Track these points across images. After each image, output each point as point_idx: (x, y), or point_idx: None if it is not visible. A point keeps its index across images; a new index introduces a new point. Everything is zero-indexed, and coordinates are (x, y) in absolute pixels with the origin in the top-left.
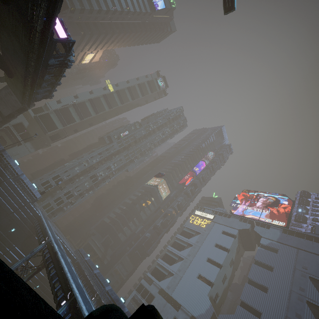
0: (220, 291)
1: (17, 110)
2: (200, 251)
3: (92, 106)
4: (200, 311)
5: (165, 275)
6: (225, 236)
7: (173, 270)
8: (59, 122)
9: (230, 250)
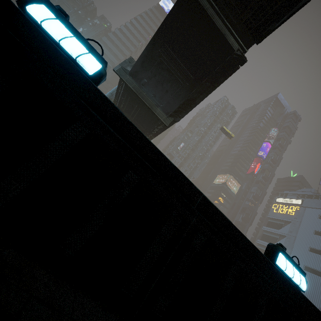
0: None
1: None
2: (297, 241)
3: None
4: (319, 304)
5: None
6: None
7: None
8: None
9: None
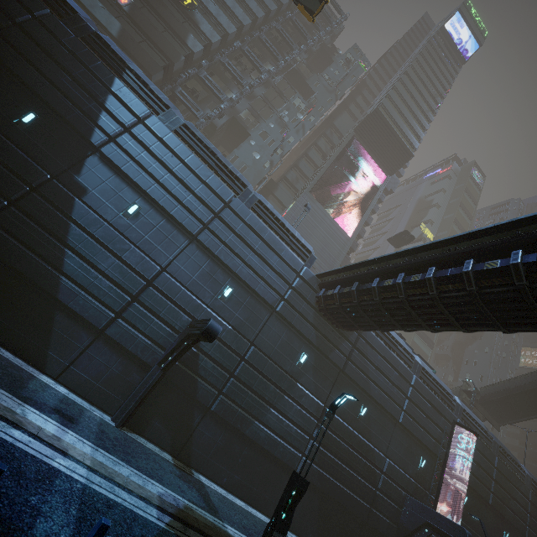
0: None
1: None
2: None
3: None
4: None
5: None
6: None
7: None
8: (424, 345)
9: None
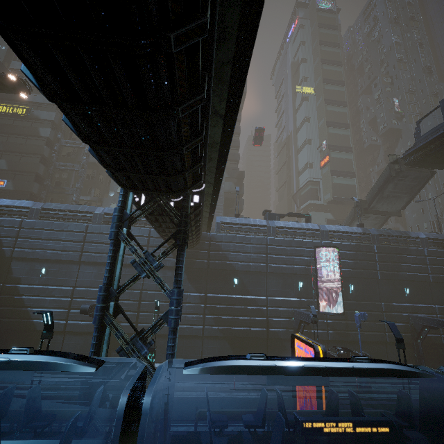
0: None
1: (419, 188)
2: None
3: (337, 126)
4: None
5: None
6: None
7: None
8: (346, 179)
9: None
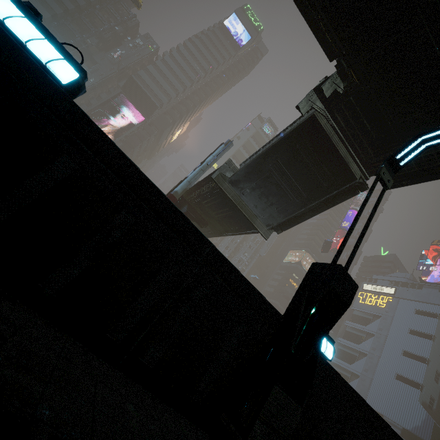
0: (435, 393)
1: None
2: (388, 342)
3: None
4: (413, 422)
5: (347, 378)
6: (421, 317)
7: (357, 371)
8: None
9: (435, 337)
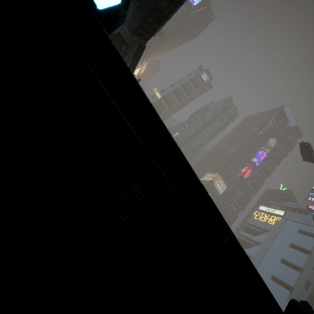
0: (303, 297)
1: None
2: (270, 250)
3: None
4: None
5: None
6: (302, 236)
7: None
8: None
9: (311, 253)
